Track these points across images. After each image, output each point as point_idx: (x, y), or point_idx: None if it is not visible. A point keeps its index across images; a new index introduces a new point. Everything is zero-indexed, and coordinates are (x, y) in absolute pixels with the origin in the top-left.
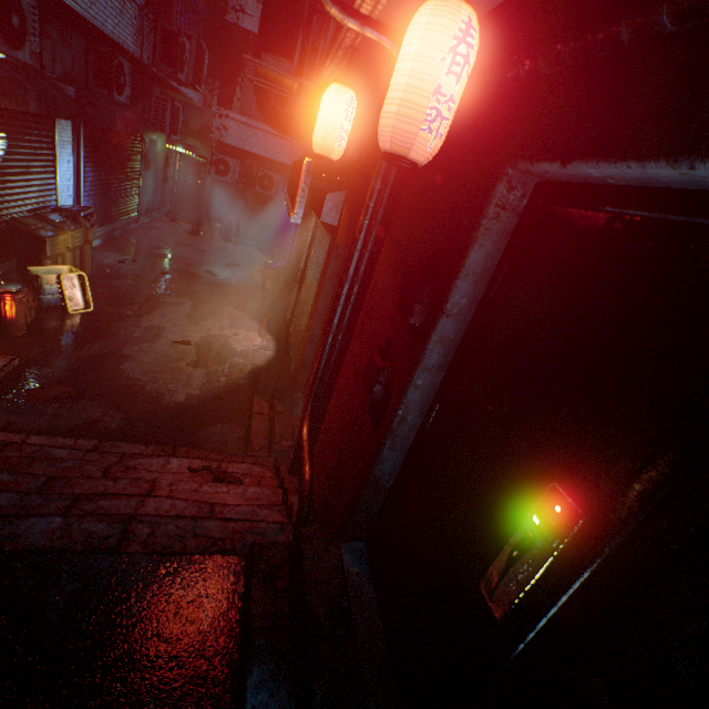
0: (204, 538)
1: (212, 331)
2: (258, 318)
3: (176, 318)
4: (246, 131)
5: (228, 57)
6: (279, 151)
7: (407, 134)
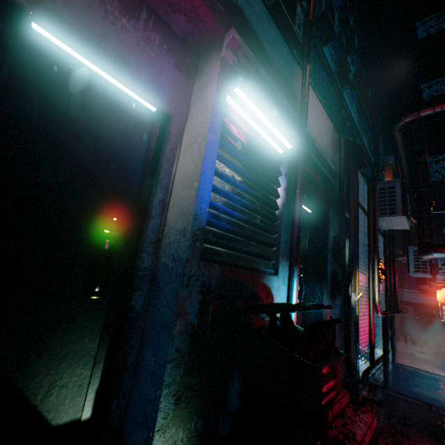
0: (434, 373)
1: (420, 367)
2: (442, 369)
3: (404, 362)
4: (412, 294)
5: (397, 271)
6: (431, 300)
7: (444, 300)
